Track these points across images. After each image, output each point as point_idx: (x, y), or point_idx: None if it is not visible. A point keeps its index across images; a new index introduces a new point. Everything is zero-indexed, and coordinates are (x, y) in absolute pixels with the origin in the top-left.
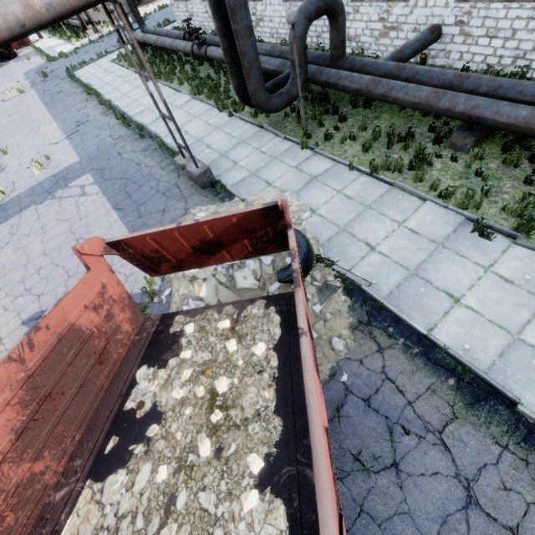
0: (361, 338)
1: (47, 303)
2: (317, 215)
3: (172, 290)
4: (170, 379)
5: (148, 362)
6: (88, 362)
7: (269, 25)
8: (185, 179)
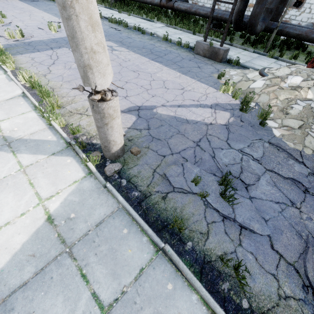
0: None
1: (139, 102)
2: None
3: (258, 102)
4: None
5: None
6: None
7: None
8: (200, 56)
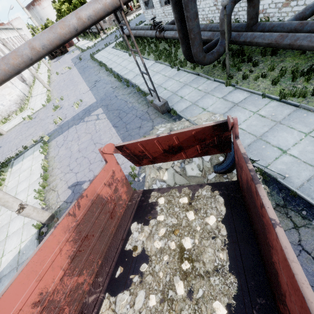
0: (279, 216)
1: (80, 178)
2: (239, 128)
3: (145, 174)
4: (152, 233)
5: (137, 220)
6: (105, 217)
7: (202, 13)
8: (152, 108)
